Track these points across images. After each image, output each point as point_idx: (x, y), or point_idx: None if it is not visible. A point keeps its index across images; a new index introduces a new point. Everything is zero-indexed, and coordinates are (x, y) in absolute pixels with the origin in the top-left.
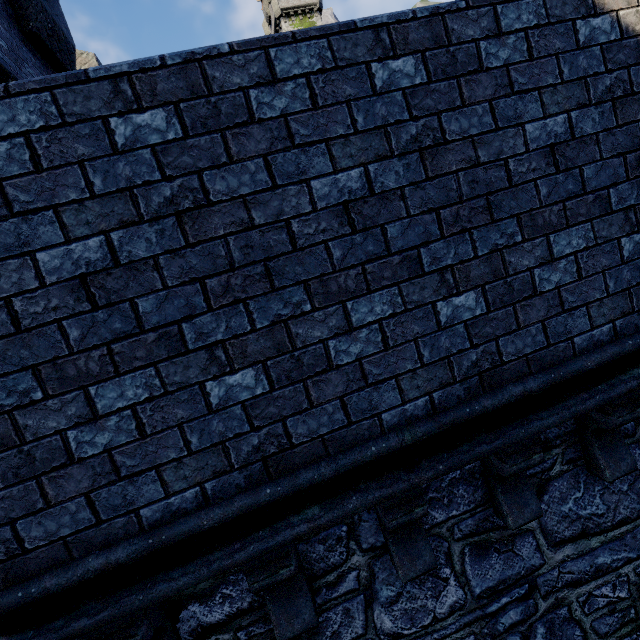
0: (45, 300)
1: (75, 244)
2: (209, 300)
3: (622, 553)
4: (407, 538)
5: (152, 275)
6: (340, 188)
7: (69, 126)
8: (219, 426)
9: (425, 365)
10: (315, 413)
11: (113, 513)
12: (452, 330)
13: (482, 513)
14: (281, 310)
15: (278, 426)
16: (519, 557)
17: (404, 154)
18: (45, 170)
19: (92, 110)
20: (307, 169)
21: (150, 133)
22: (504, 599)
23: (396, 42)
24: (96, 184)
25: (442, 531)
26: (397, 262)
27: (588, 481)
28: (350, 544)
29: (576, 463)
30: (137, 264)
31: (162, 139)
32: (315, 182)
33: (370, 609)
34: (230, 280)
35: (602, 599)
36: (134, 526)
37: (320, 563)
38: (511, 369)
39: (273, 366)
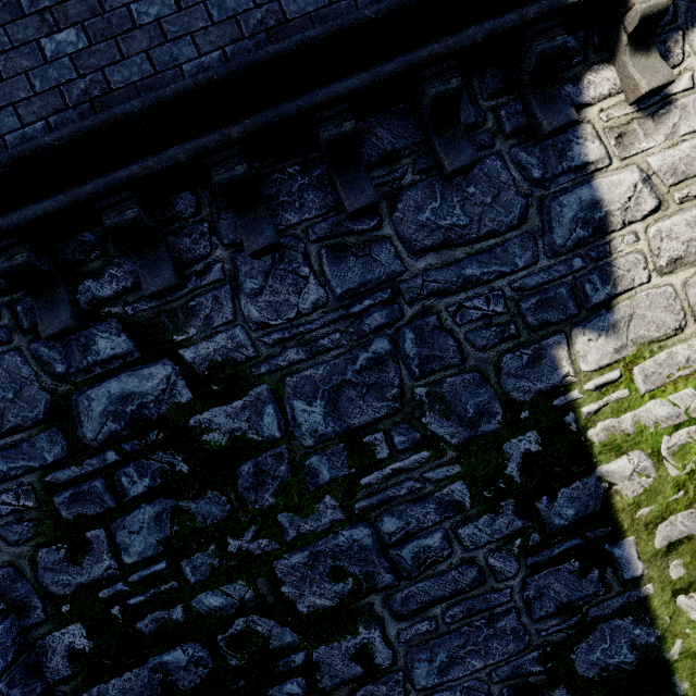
0: None
1: None
2: None
3: (493, 267)
4: (253, 222)
5: None
6: None
7: None
8: (54, 74)
9: (215, 24)
10: (127, 64)
11: None
12: None
13: (335, 218)
14: None
15: (99, 75)
16: (378, 263)
17: None
18: None
19: None
20: None
21: None
22: (367, 302)
23: None
24: None
25: (297, 233)
26: None
27: (445, 192)
28: (213, 239)
29: (429, 174)
30: None
31: None
32: None
33: (237, 299)
34: None
35: (475, 312)
36: (3, 149)
37: (188, 254)
38: (296, 26)
39: (90, 26)
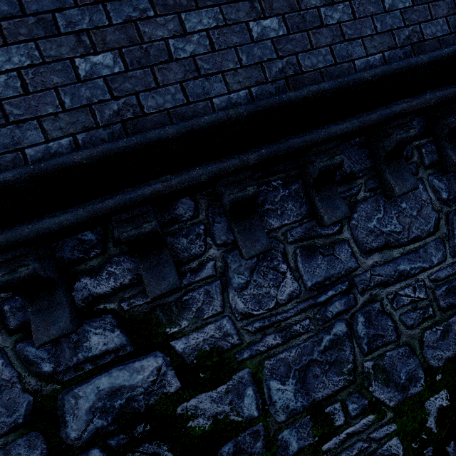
0: None
1: None
2: None
3: (418, 263)
4: (248, 229)
5: None
6: None
7: None
8: (86, 93)
9: (244, 67)
10: (161, 92)
11: (3, 149)
12: (262, 44)
13: (308, 224)
14: (131, 13)
15: (133, 98)
16: (339, 260)
17: None
18: None
19: None
20: None
21: None
22: (330, 292)
23: None
24: None
25: (278, 235)
26: None
27: (386, 206)
28: (207, 240)
29: (376, 192)
30: None
31: None
32: None
33: (226, 292)
34: None
35: (406, 298)
36: (21, 161)
37: (184, 253)
38: (309, 77)
39: (127, 53)
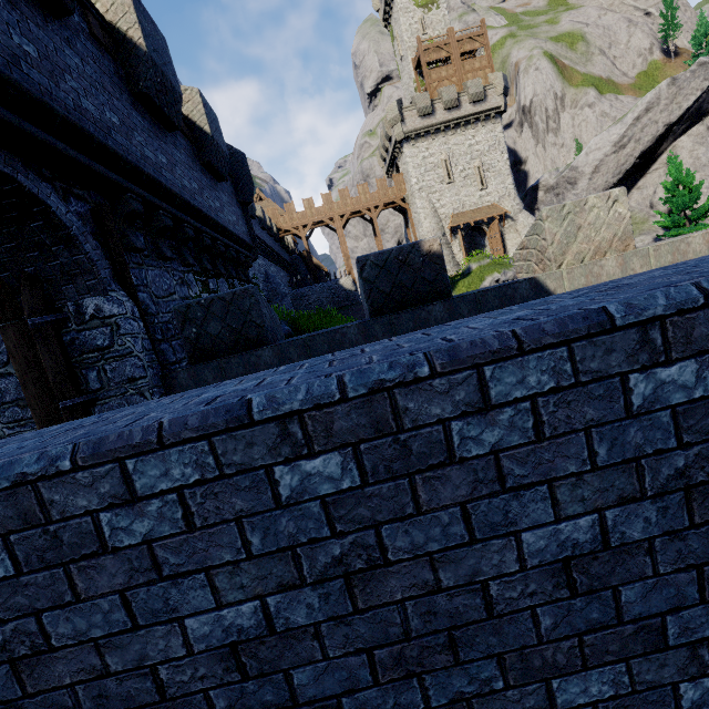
0: (192, 668)
1: (227, 609)
2: (376, 673)
3: None
4: None
5: (311, 644)
6: (561, 541)
7: (227, 478)
8: None
9: None
10: None
11: None
12: None
13: None
14: (464, 686)
15: None
16: None
17: (661, 494)
18: (198, 529)
19: (254, 458)
20: (518, 518)
21: (321, 482)
22: None
23: (672, 341)
24: (254, 543)
25: None
26: (630, 633)
27: None
28: None
29: None
30: (295, 632)
31: (335, 488)
32: (527, 534)
33: None
34: (404, 651)
35: None
36: None
37: None
38: None
39: None
